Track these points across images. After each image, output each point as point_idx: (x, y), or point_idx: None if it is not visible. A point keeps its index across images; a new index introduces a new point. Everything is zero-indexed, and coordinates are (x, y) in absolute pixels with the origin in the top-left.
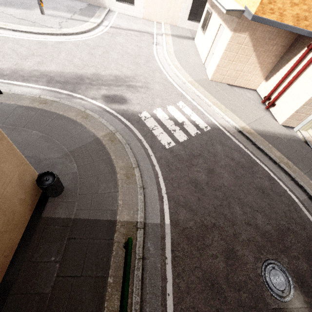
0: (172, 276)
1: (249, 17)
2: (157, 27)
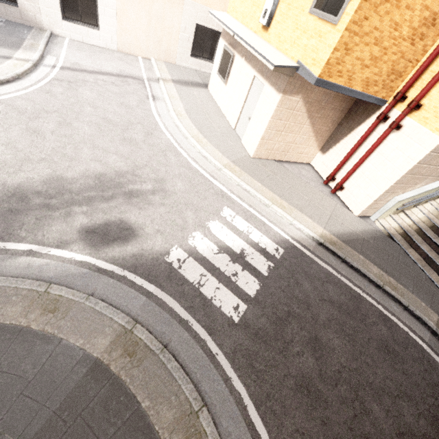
0: None
1: (311, 80)
2: (146, 66)
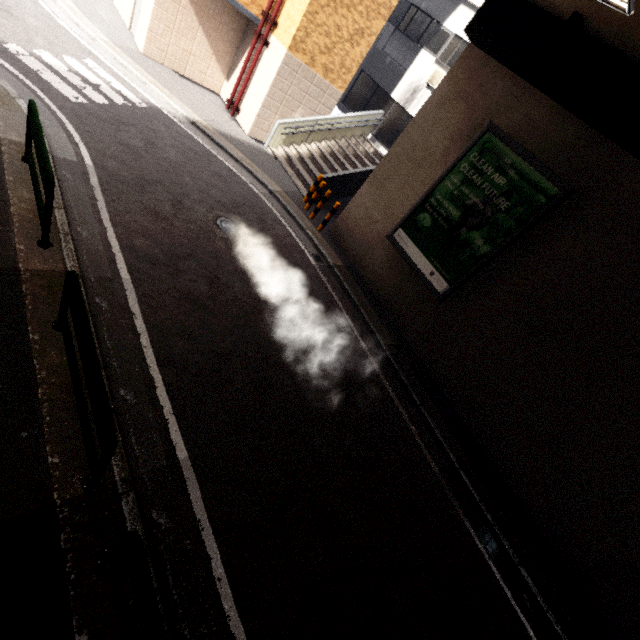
0: (104, 200)
1: None
2: None
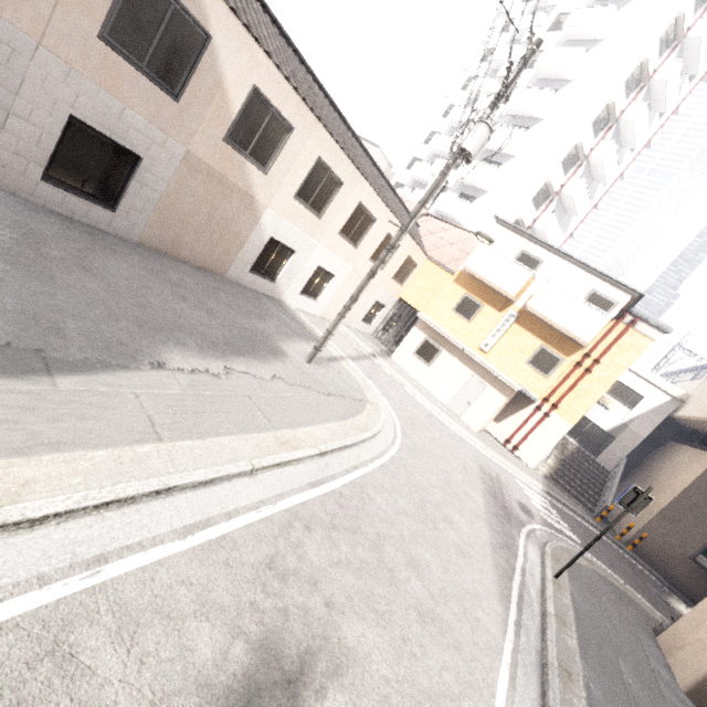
0: None
1: (533, 399)
2: (347, 335)
